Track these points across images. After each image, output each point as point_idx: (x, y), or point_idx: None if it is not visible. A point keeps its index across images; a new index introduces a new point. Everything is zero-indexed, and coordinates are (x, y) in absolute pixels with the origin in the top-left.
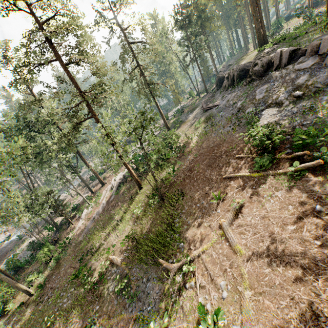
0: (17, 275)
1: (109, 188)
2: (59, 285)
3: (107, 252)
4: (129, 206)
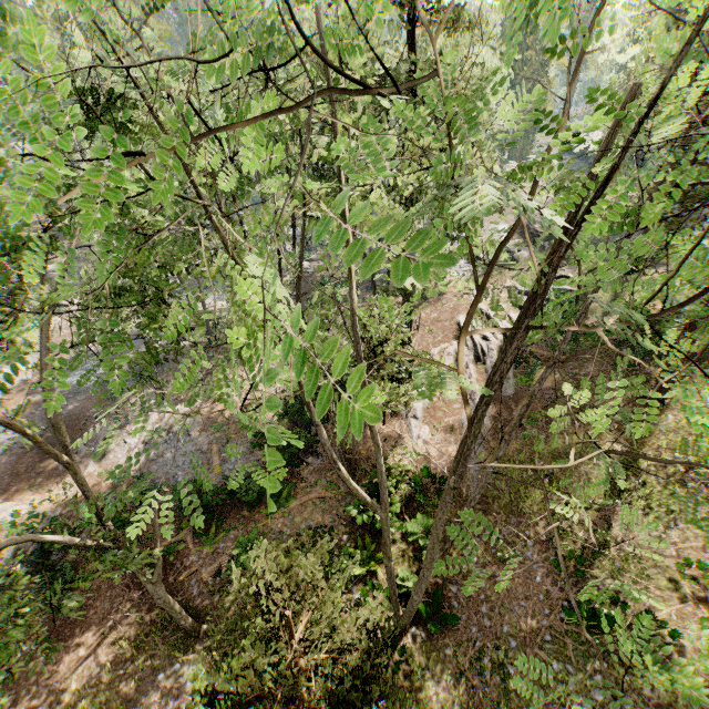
0: (225, 526)
1: (473, 356)
2: (518, 629)
3: (693, 582)
4: (638, 446)
